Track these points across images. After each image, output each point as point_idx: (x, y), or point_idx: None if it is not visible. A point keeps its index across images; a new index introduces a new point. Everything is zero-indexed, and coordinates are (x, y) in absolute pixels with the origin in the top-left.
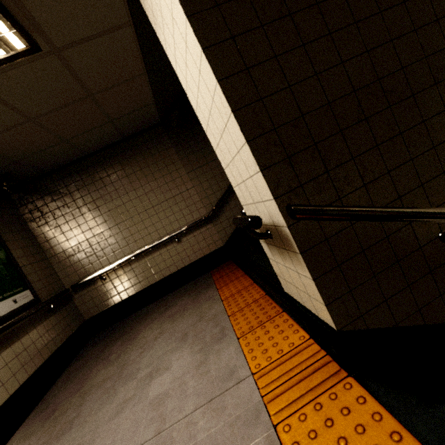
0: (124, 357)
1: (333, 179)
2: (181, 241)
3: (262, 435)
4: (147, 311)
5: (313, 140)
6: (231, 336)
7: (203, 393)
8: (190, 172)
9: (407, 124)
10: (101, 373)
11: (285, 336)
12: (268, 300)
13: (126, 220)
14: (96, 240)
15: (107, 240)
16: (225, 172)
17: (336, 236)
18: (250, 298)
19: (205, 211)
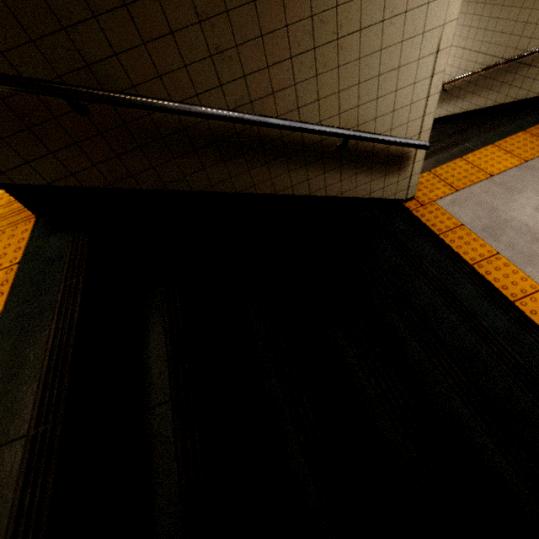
0: None
1: None
2: None
3: None
4: None
5: None
6: None
7: None
8: None
9: None
10: None
11: None
12: None
13: None
14: None
15: None
16: None
17: None
18: None
19: None
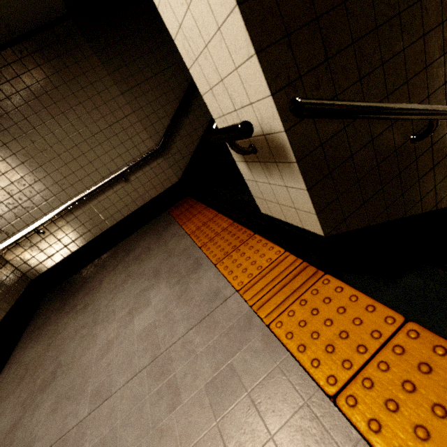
0: (94, 305)
1: (332, 70)
2: (130, 180)
3: (258, 335)
4: (105, 258)
5: (315, 12)
6: (207, 264)
7: (192, 317)
8: (125, 92)
9: (406, 1)
10: (71, 325)
11: (261, 254)
12: (237, 226)
13: (52, 159)
14: (17, 188)
15: (32, 187)
16: (190, 72)
17: (330, 140)
18: (218, 228)
19: (152, 142)
